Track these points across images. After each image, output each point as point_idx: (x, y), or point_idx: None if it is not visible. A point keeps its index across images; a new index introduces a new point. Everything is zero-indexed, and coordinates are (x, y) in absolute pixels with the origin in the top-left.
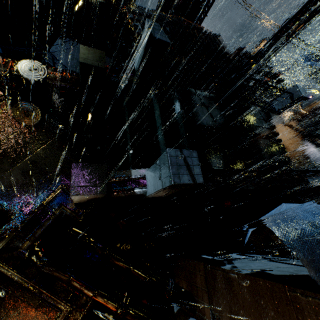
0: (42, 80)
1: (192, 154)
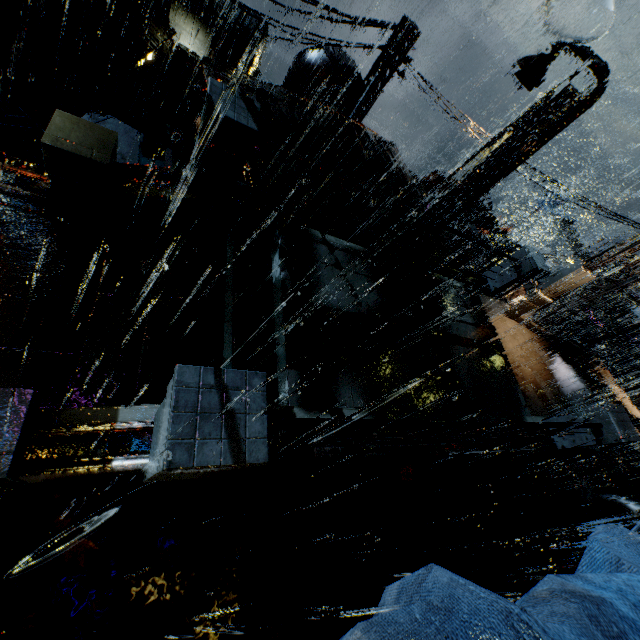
0: None
1: (252, 382)
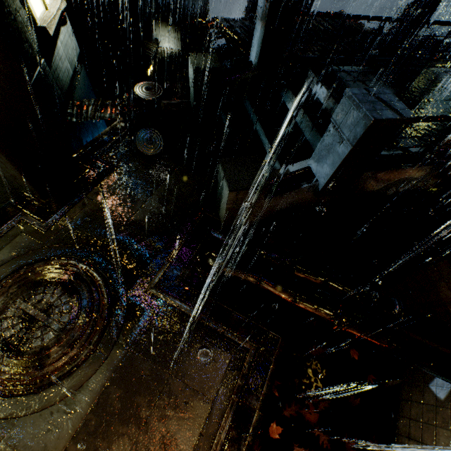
0: (159, 98)
1: (383, 91)
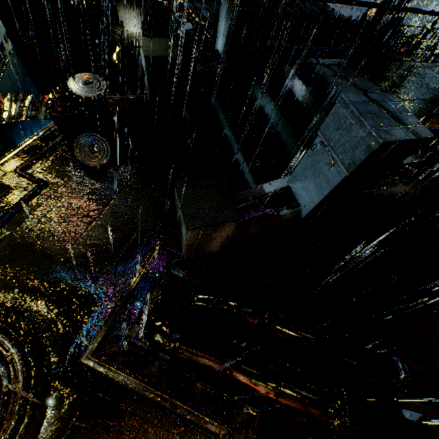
0: (102, 95)
1: (387, 98)
